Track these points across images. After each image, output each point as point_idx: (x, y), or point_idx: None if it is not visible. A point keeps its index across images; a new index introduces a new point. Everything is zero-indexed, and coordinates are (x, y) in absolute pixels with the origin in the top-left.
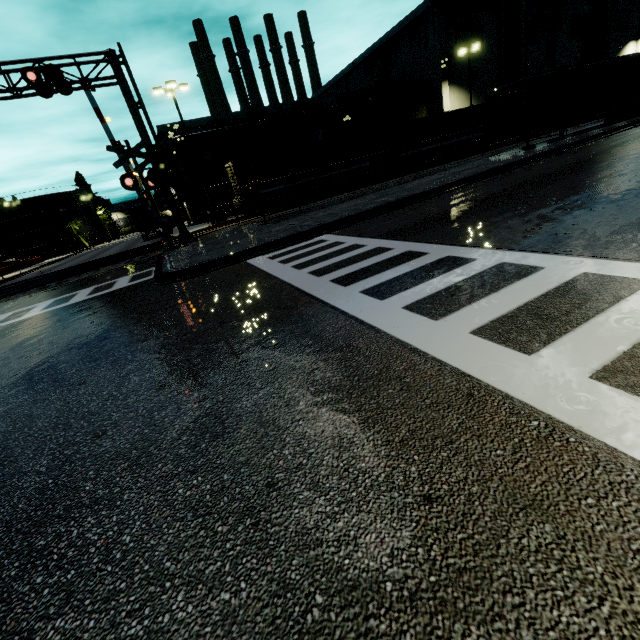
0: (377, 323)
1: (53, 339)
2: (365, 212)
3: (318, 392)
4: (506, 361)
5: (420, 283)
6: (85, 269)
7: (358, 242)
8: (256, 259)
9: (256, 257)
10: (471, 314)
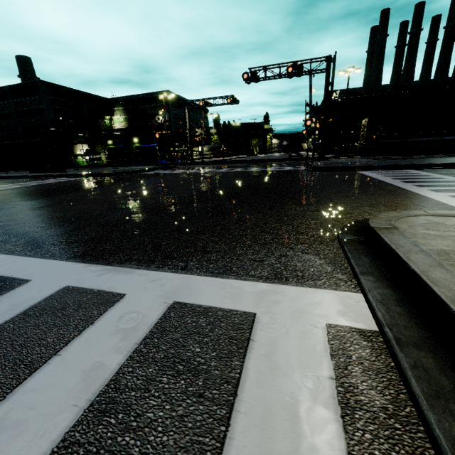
0: (410, 190)
1: (272, 175)
2: (451, 164)
3: (376, 194)
4: (450, 199)
5: (445, 187)
6: (267, 161)
7: (430, 174)
8: (362, 171)
9: (362, 171)
10: (454, 193)
